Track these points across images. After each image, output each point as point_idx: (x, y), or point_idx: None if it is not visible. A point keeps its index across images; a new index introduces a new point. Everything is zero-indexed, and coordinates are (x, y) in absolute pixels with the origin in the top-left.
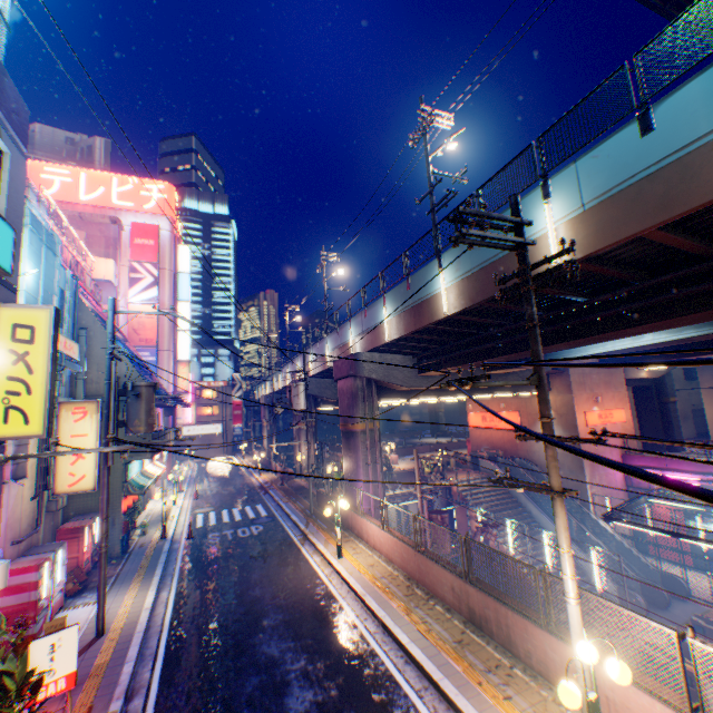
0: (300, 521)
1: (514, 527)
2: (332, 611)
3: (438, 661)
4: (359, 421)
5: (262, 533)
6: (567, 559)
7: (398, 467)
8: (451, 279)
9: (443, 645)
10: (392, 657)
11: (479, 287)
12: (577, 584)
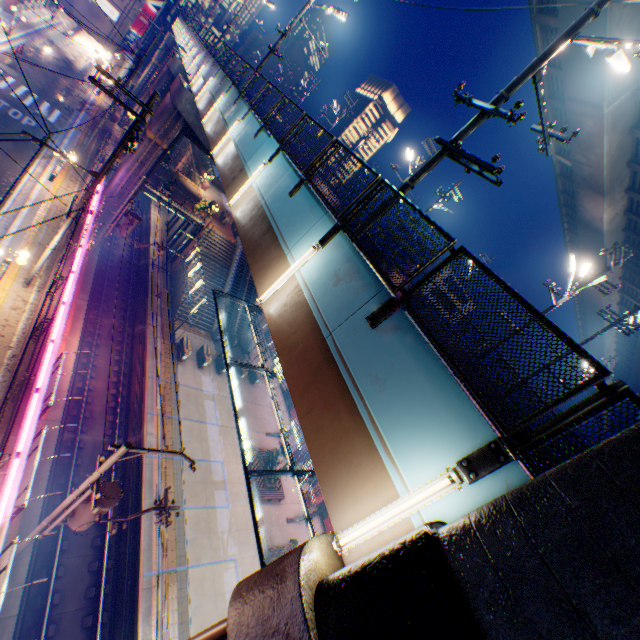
0: (65, 148)
1: (210, 273)
2: (4, 191)
3: (18, 238)
4: (153, 132)
5: (29, 128)
6: (58, 238)
7: (200, 193)
8: (220, 108)
9: (32, 239)
10: (2, 223)
11: (213, 129)
12: (207, 313)
